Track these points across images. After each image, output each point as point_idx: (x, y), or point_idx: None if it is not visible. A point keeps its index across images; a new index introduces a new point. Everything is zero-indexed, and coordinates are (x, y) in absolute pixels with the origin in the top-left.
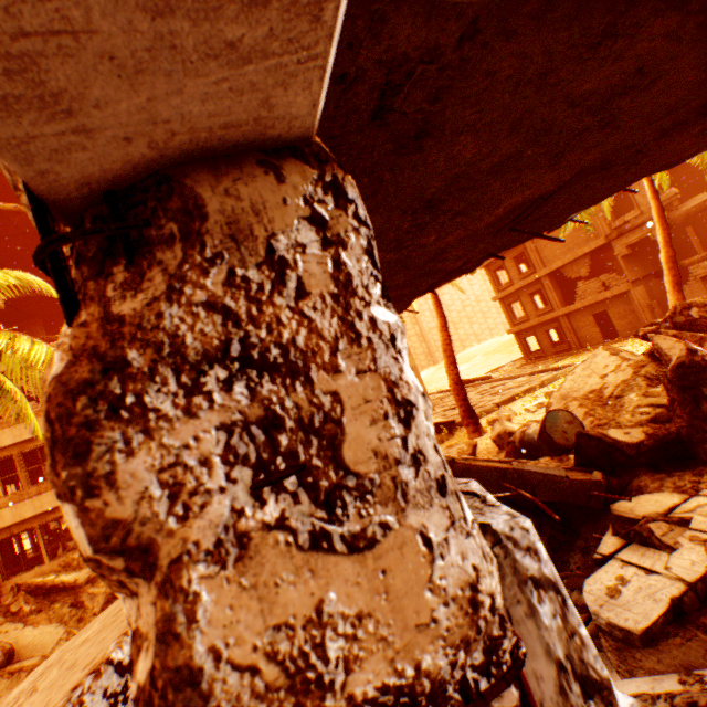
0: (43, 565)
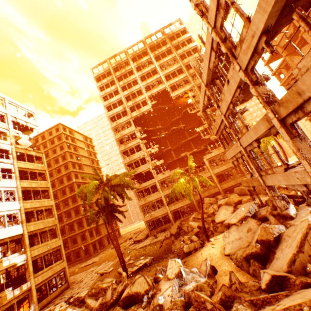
0: (181, 218)
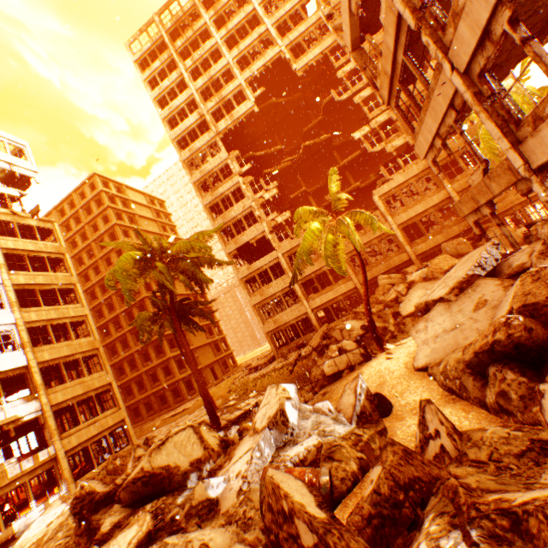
0: (335, 321)
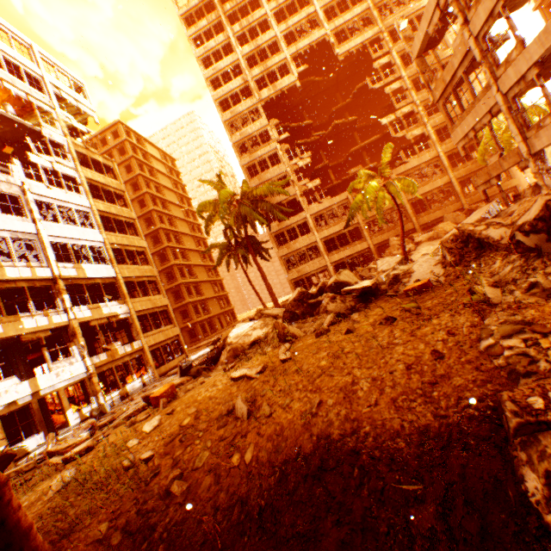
0: None
